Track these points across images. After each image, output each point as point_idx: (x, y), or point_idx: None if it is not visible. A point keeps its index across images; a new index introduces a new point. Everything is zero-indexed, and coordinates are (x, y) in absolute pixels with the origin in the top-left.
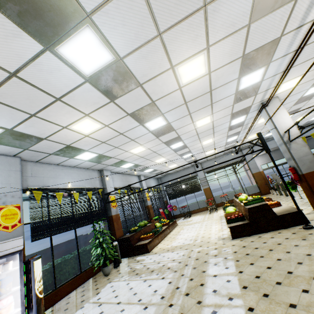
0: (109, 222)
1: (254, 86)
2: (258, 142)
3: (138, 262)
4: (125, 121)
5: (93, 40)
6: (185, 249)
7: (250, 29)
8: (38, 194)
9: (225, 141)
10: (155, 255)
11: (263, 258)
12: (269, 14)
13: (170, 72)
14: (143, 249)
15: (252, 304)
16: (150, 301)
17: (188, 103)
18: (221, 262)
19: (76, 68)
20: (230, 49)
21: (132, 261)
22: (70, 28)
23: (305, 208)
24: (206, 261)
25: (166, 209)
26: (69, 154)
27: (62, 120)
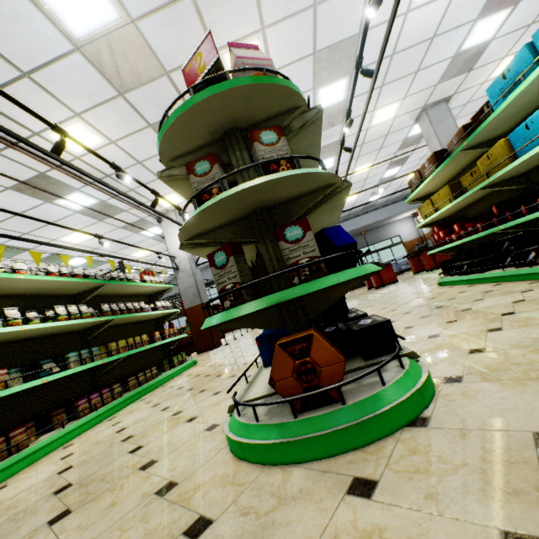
0: None
1: (101, 205)
2: None
3: None
4: None
5: None
6: None
7: None
8: None
9: None
10: None
11: None
12: None
13: None
14: None
15: None
16: None
17: None
18: None
19: None
20: None
21: None
22: None
23: None
24: None
25: None
26: None
27: None
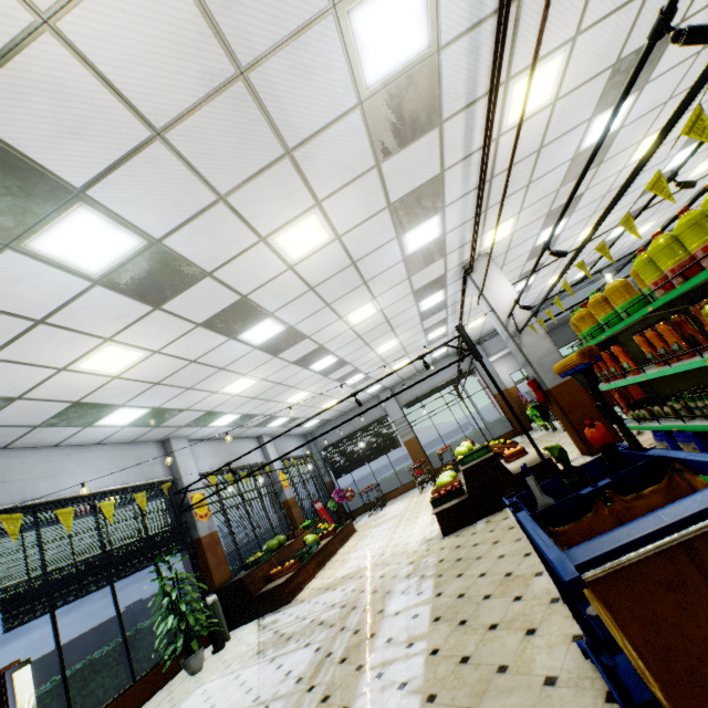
0: (191, 553)
1: (435, 243)
2: (495, 330)
3: (264, 628)
4: (196, 338)
5: (97, 223)
6: (358, 578)
7: (384, 170)
8: (13, 521)
9: (424, 339)
10: (300, 605)
11: (479, 561)
12: (405, 149)
13: (261, 247)
14: (277, 598)
15: (440, 643)
16: (275, 694)
17: (318, 289)
18: (413, 586)
19: (71, 267)
20: (361, 200)
21: (253, 629)
22: (48, 212)
23: (572, 450)
24: (389, 590)
25: (331, 501)
26: (82, 419)
27: (55, 358)
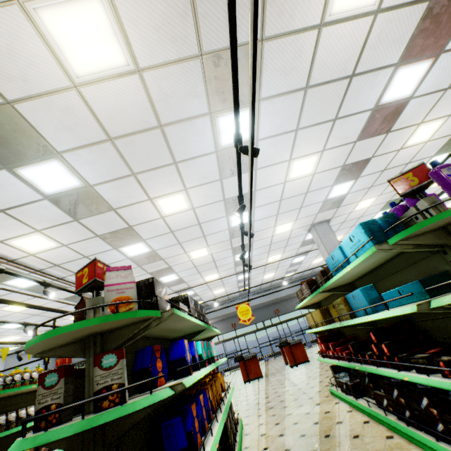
0: None
1: None
2: None
3: None
4: None
5: None
6: None
7: None
8: None
9: None
10: None
11: None
12: None
13: None
14: None
15: None
16: None
17: None
18: None
19: None
20: None
21: None
22: None
23: None
24: None
25: None
26: None
27: None
